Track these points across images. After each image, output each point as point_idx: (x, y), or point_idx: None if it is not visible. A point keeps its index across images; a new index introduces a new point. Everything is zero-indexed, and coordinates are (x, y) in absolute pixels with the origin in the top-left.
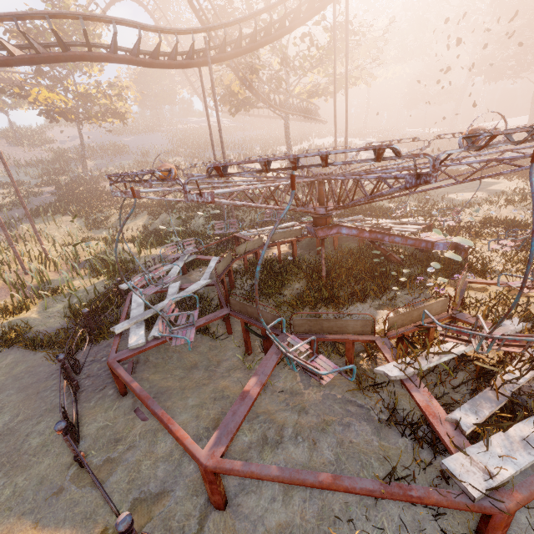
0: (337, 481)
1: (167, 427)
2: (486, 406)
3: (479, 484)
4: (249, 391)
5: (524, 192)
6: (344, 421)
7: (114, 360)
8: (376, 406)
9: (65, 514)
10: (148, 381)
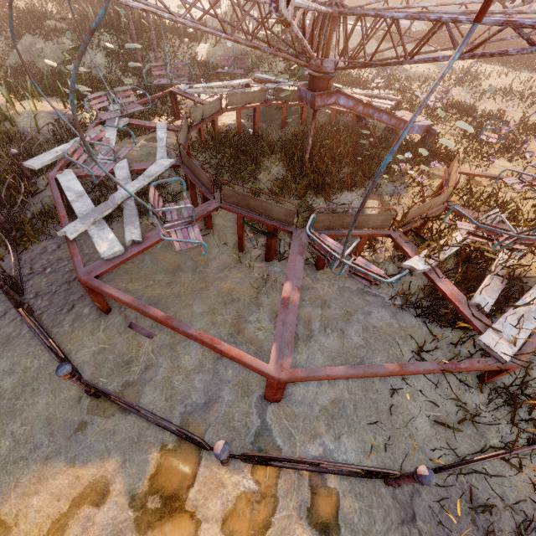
0: (404, 368)
1: (213, 348)
2: (495, 290)
3: (507, 351)
4: (289, 298)
5: (469, 71)
6: (365, 310)
7: (89, 276)
8: (389, 294)
9: (105, 445)
10: (129, 292)
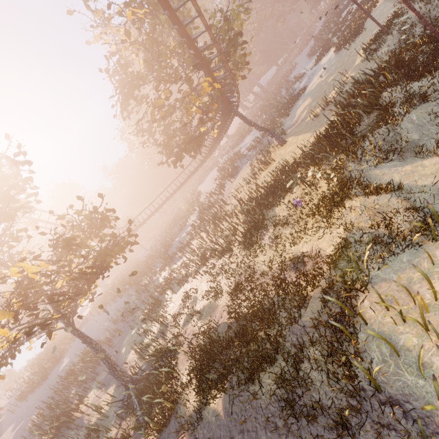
0: None
1: None
2: None
3: None
4: None
5: None
6: None
7: None
8: None
9: None
10: None
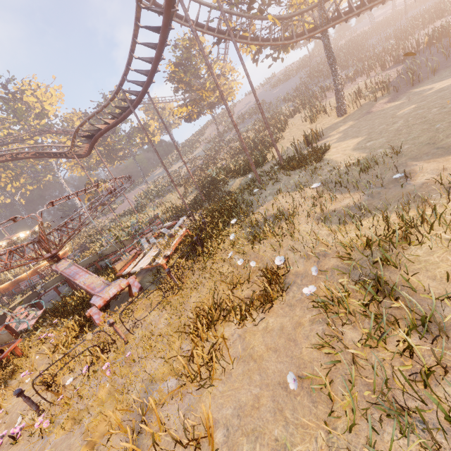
0: None
1: None
2: None
3: None
4: None
5: None
6: None
7: None
8: None
9: None
10: None
